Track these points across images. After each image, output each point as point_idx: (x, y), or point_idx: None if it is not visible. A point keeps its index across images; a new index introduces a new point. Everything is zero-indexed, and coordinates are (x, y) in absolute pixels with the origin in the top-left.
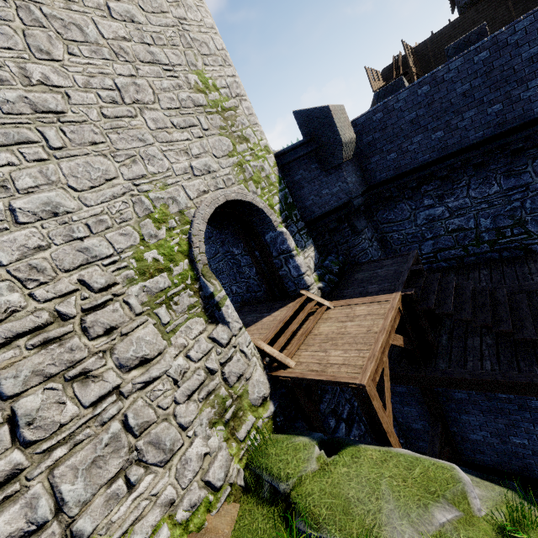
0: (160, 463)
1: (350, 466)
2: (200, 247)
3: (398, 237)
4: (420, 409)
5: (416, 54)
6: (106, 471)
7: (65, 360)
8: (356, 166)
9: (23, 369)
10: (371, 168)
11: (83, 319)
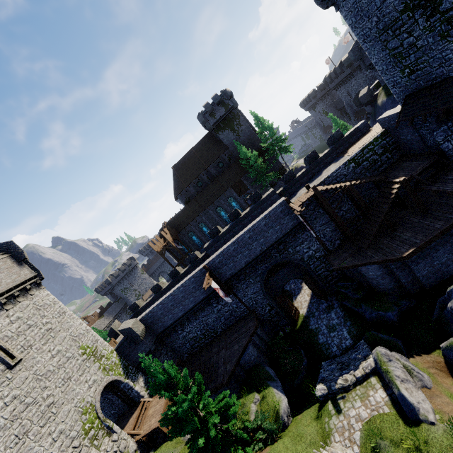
0: None
1: (160, 450)
2: (100, 412)
3: (177, 346)
4: None
5: (172, 222)
6: None
7: None
8: (149, 332)
9: None
10: (156, 329)
11: None
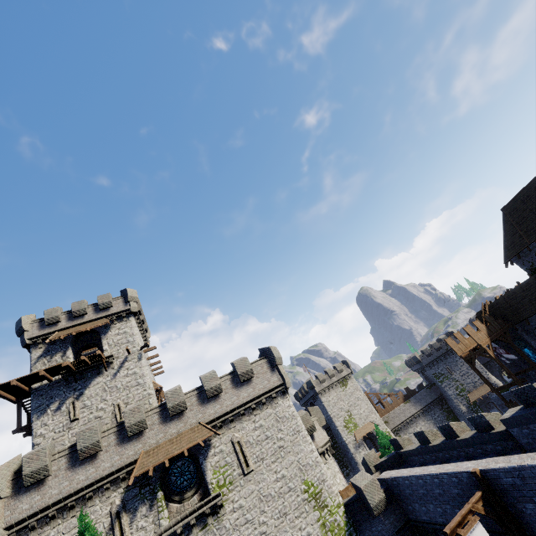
0: None
1: None
2: None
3: None
4: None
5: (499, 305)
6: None
7: None
8: (394, 506)
9: None
10: (404, 508)
11: None
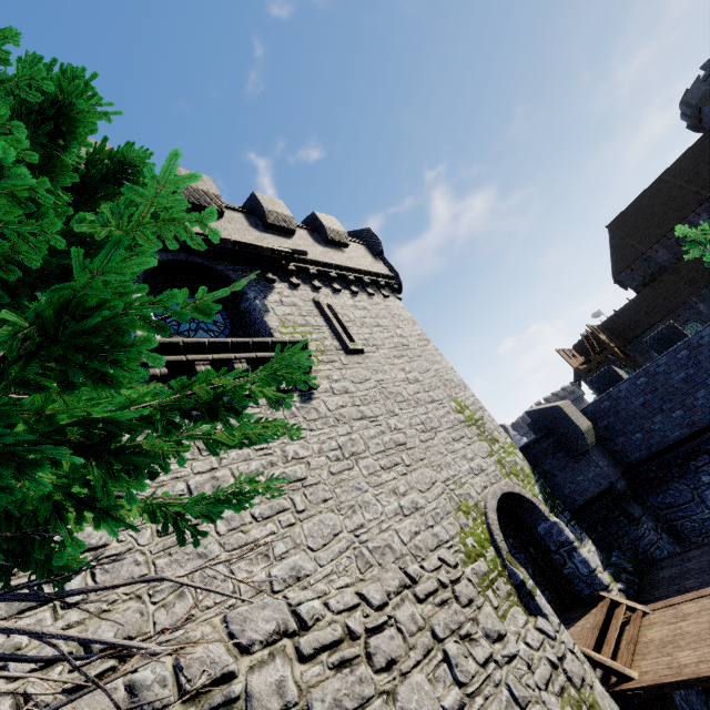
0: None
1: None
2: (499, 535)
3: (692, 525)
4: None
5: (605, 328)
6: None
7: (455, 619)
8: (601, 450)
9: (439, 620)
10: (619, 449)
11: (454, 589)
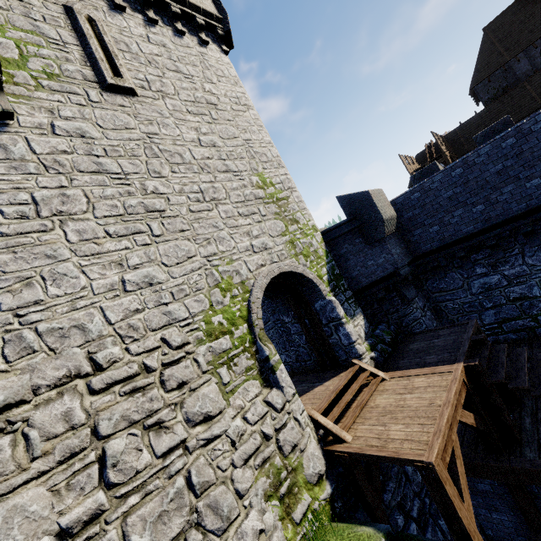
0: (218, 531)
1: None
2: (258, 313)
3: (454, 306)
4: (514, 518)
5: (447, 140)
6: (169, 528)
7: (145, 408)
8: (399, 239)
9: (115, 413)
10: (415, 240)
11: (162, 373)
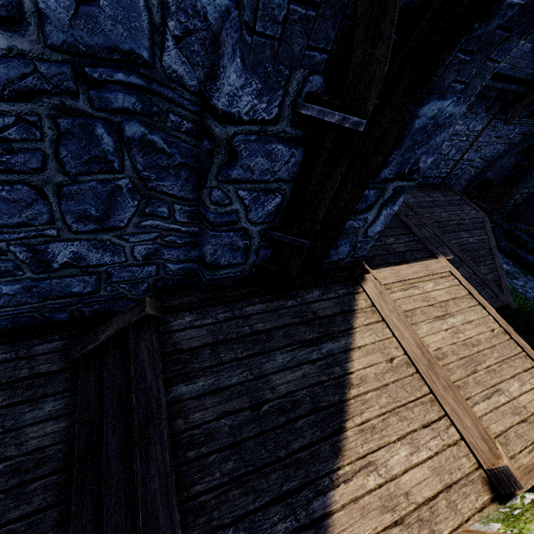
0: None
1: None
2: None
3: None
4: None
5: None
6: None
7: None
8: None
9: None
10: None
11: None
